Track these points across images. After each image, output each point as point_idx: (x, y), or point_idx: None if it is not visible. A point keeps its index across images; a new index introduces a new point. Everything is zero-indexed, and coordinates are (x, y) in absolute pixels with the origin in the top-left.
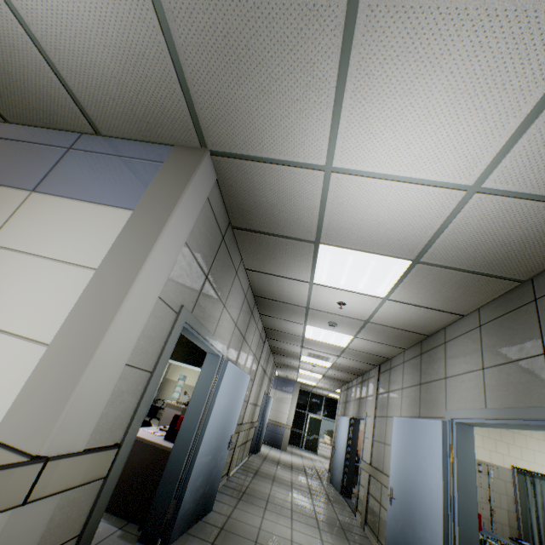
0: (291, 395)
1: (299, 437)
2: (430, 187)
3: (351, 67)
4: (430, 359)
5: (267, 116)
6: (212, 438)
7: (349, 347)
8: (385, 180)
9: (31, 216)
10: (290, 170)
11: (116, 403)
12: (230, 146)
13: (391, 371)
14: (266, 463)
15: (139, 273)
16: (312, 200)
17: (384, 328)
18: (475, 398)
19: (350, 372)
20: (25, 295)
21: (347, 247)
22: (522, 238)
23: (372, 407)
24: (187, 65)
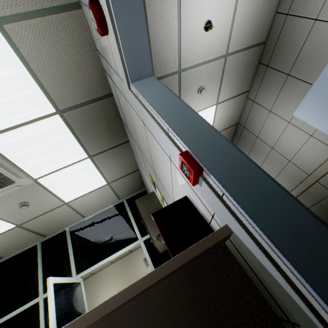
0: None
1: None
2: None
3: None
4: (282, 48)
5: None
6: None
7: None
8: None
9: None
10: None
11: None
12: None
13: (246, 126)
14: None
15: None
16: None
17: (237, 58)
18: None
19: None
20: None
21: None
22: None
23: None
24: None
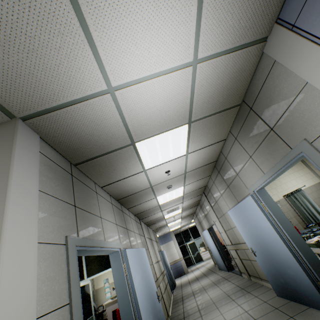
0: (172, 241)
1: (190, 259)
2: (174, 73)
3: (82, 6)
4: (224, 171)
5: (46, 69)
6: (146, 305)
7: (185, 194)
8: (148, 81)
9: None
10: (88, 103)
11: None
12: (33, 107)
13: (211, 191)
14: (184, 289)
15: (1, 236)
16: (114, 117)
17: (195, 171)
18: (256, 173)
19: (192, 206)
20: None
21: (151, 136)
22: (229, 80)
23: (214, 215)
24: None
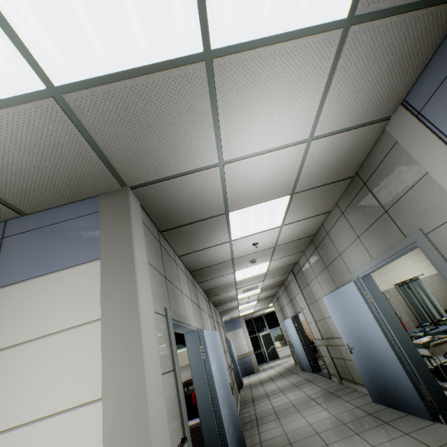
0: (241, 329)
1: (262, 355)
2: (286, 148)
3: (218, 101)
4: (324, 248)
5: (169, 148)
6: (222, 393)
7: (269, 270)
8: (259, 156)
9: (5, 311)
10: (195, 175)
11: (168, 408)
12: (146, 178)
13: (302, 270)
14: (254, 389)
15: (138, 302)
16: (215, 187)
17: (287, 244)
18: (363, 256)
19: (275, 287)
20: (50, 376)
21: (247, 206)
22: (344, 154)
23: (303, 301)
24: (98, 137)
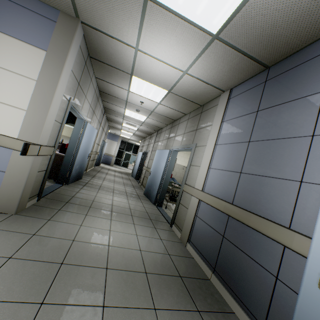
0: (117, 142)
1: (119, 161)
2: (172, 68)
3: (145, 20)
4: (173, 130)
5: (111, 20)
6: (82, 153)
7: (145, 122)
8: (158, 60)
9: None
10: (121, 44)
11: (52, 133)
12: (92, 24)
13: (161, 134)
14: (103, 169)
15: (57, 86)
16: (130, 58)
17: (159, 115)
18: (179, 142)
19: (146, 133)
20: (4, 88)
21: (144, 80)
22: (199, 92)
23: (152, 147)
24: None
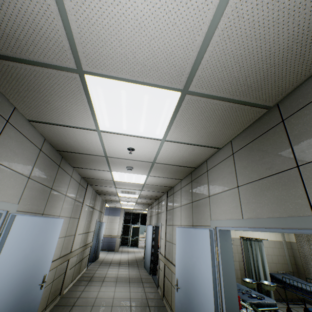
0: (119, 217)
1: (127, 240)
2: None
3: None
4: (198, 184)
5: None
6: (3, 296)
7: (146, 183)
8: None
9: None
10: None
11: None
12: None
13: (174, 195)
14: (101, 267)
15: None
16: None
17: (166, 166)
18: (233, 210)
19: (151, 198)
20: None
21: (115, 77)
22: (289, 43)
23: (164, 219)
24: None
